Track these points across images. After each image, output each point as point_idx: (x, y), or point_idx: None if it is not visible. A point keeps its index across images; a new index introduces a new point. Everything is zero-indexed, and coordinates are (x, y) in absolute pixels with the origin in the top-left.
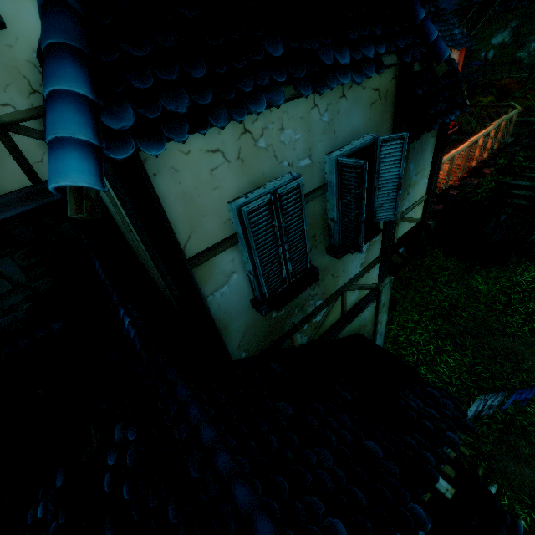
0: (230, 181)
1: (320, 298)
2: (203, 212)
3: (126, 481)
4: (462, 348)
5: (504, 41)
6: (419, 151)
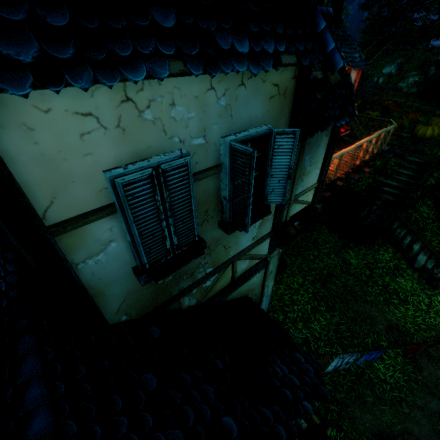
0: (107, 149)
1: (211, 265)
2: (71, 178)
3: None
4: (332, 309)
5: (391, 72)
6: (314, 146)
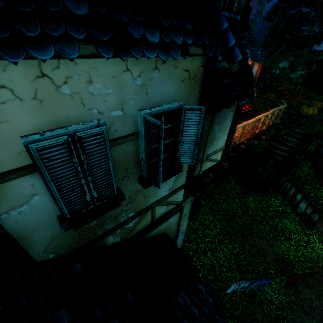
0: (24, 118)
1: (132, 211)
2: None
3: None
4: (234, 242)
5: (285, 66)
6: (222, 119)
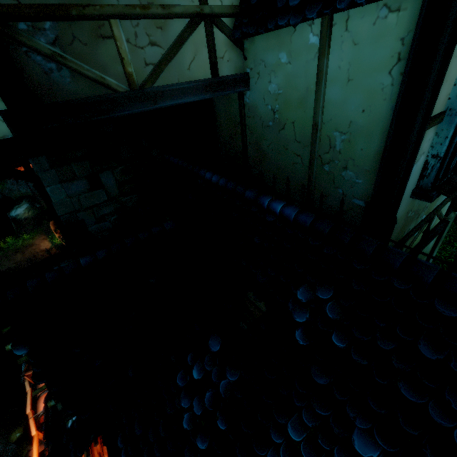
0: None
1: (426, 212)
2: (447, 77)
3: (335, 332)
4: None
5: None
6: None
